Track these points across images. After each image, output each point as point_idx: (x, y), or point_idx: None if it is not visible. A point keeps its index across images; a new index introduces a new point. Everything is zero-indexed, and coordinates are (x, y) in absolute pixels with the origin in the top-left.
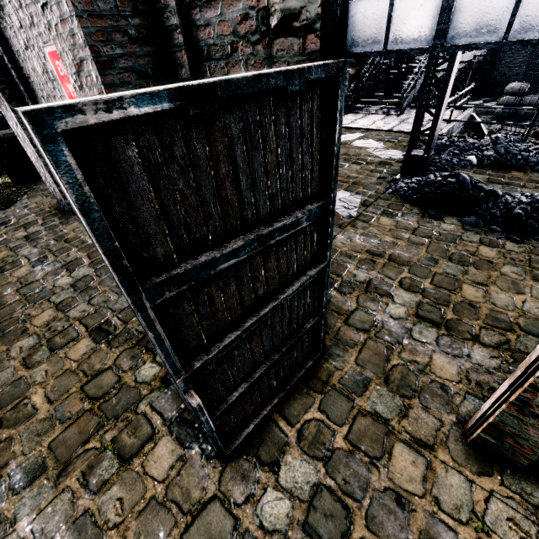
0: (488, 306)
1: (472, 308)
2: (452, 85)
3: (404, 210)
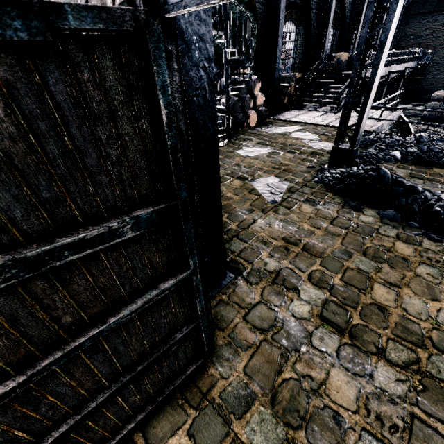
0: (398, 313)
1: (382, 313)
2: (386, 91)
3: (326, 198)
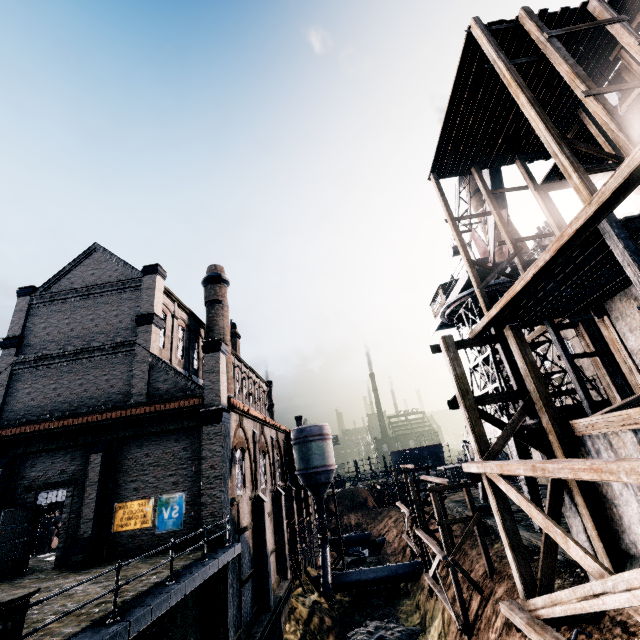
0: None
1: None
2: None
3: None
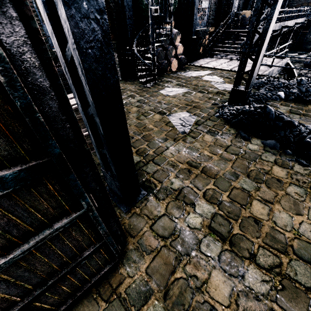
0: (269, 225)
1: (256, 225)
2: (279, 42)
3: (224, 130)
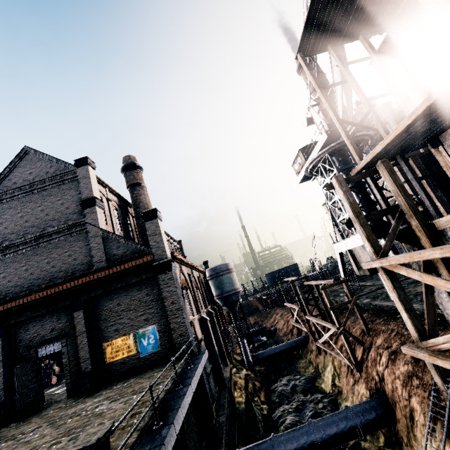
0: None
1: None
2: None
3: None
